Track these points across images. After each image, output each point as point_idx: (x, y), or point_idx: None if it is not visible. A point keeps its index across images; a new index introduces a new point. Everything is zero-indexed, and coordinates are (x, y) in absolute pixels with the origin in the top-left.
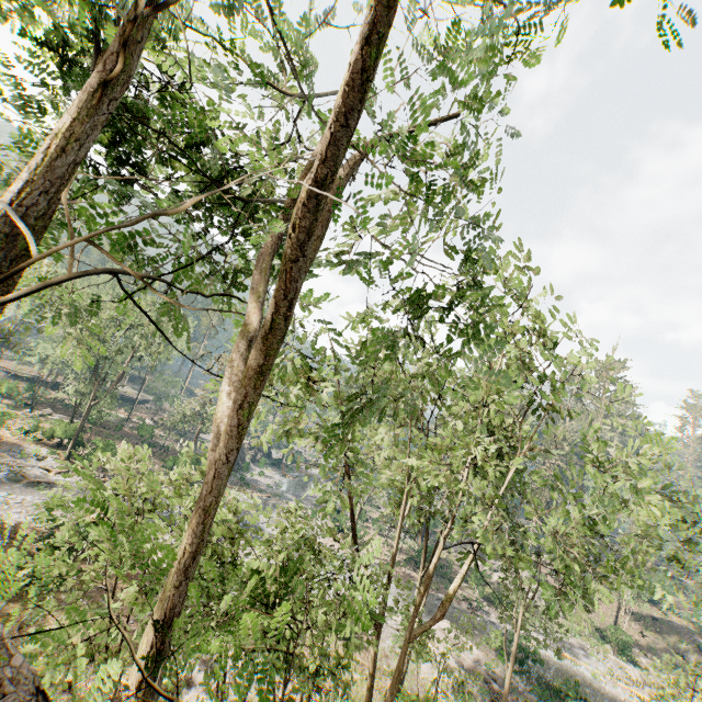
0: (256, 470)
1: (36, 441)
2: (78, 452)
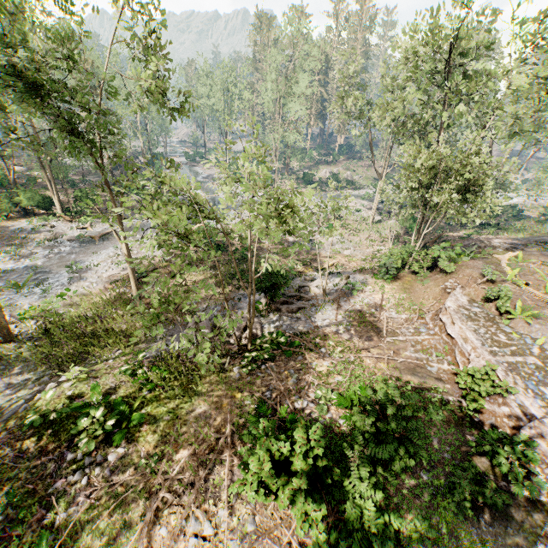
0: None
1: (1, 220)
2: (48, 212)
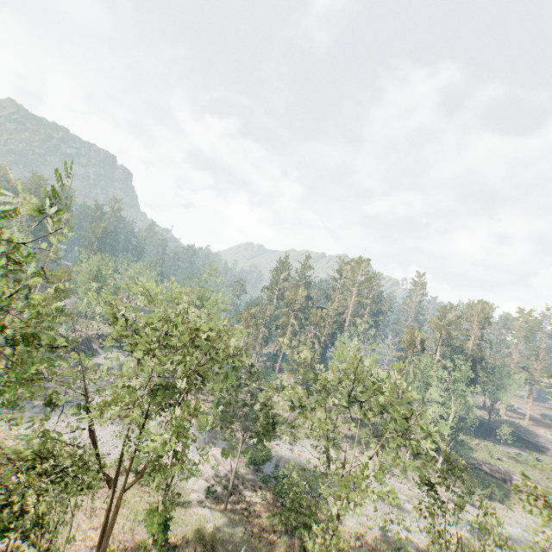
0: (103, 354)
1: None
2: None
